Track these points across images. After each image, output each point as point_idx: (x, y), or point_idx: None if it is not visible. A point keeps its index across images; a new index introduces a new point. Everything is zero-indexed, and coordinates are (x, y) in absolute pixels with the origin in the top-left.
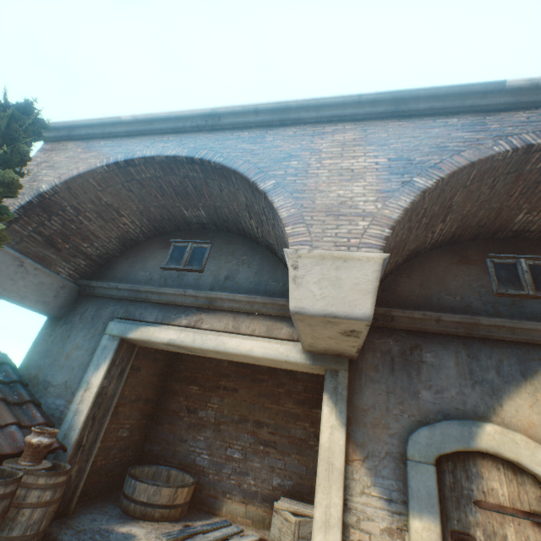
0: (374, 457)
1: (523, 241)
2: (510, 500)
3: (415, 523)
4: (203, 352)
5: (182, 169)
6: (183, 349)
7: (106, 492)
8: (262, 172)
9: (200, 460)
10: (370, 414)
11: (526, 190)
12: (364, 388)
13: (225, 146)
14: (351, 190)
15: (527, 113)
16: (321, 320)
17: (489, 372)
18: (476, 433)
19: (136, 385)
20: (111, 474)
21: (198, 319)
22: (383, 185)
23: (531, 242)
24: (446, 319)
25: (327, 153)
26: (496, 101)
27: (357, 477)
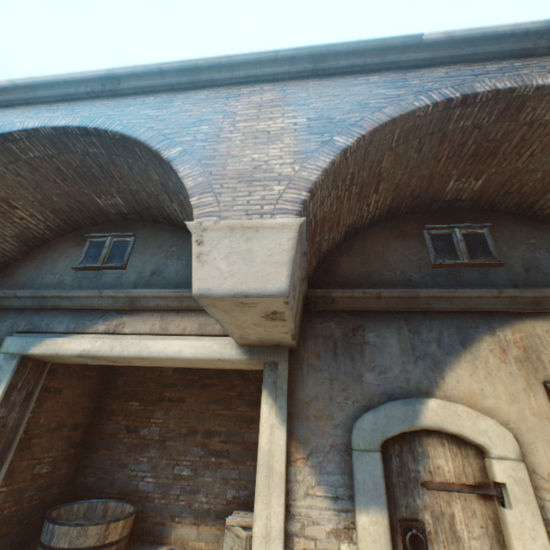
0: (318, 453)
1: (457, 211)
2: (456, 475)
3: (362, 519)
4: (126, 360)
5: (78, 144)
6: (103, 360)
7: (23, 543)
8: (167, 140)
9: (144, 484)
10: (313, 406)
11: (452, 154)
12: (307, 378)
13: (126, 113)
14: (267, 153)
15: (446, 69)
16: (234, 303)
17: (430, 345)
18: (420, 410)
19: (57, 409)
20: (27, 521)
21: (119, 324)
22: (301, 146)
23: (464, 211)
24: (386, 295)
25: (242, 115)
26: (416, 56)
27: (301, 478)
